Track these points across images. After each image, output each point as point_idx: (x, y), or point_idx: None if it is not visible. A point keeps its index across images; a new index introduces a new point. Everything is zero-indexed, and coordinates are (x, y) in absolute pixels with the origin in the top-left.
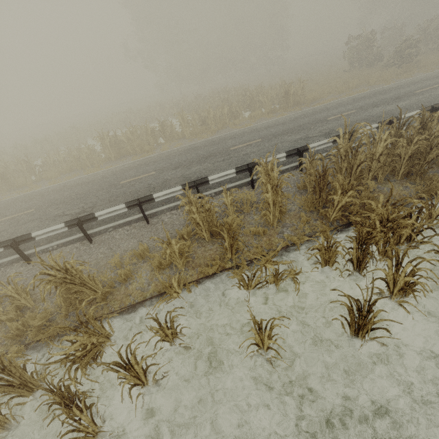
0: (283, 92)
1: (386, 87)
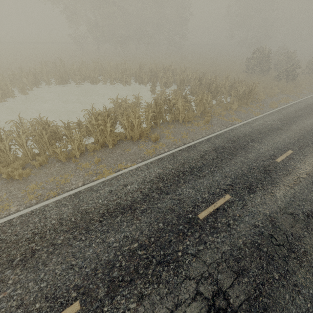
0: (248, 91)
1: (306, 101)
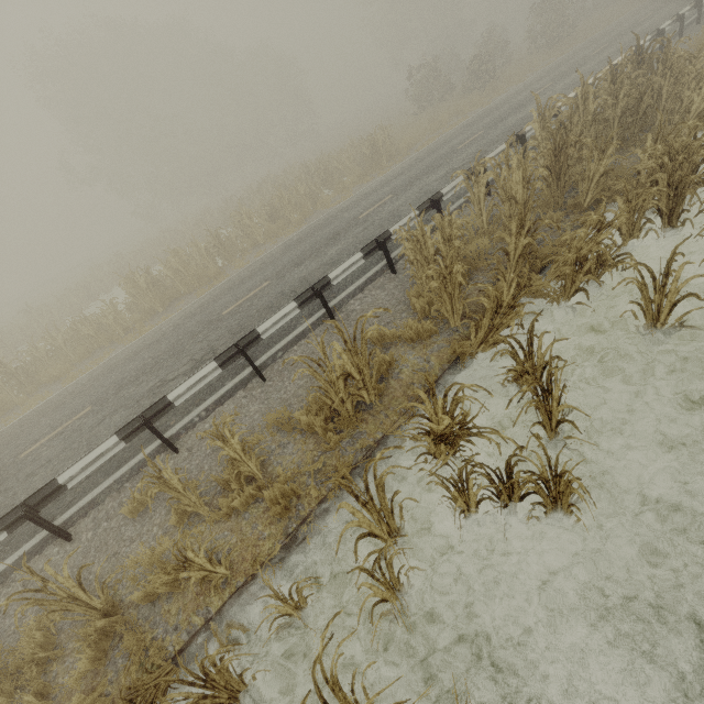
0: (369, 147)
1: (490, 106)
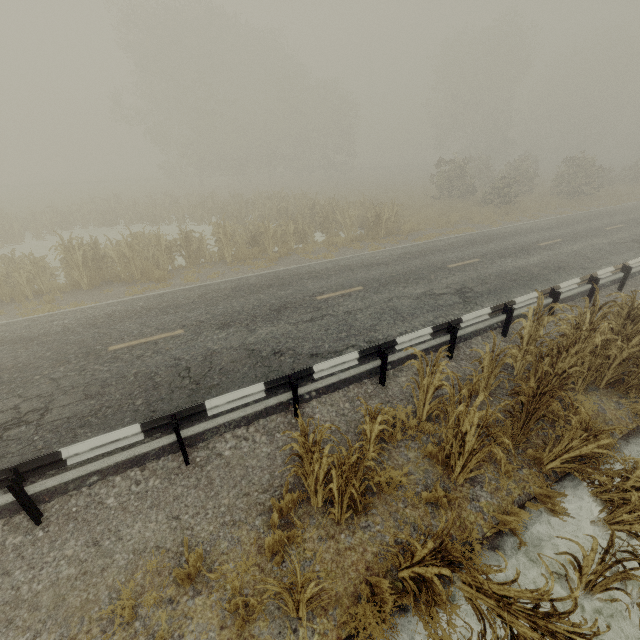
0: (373, 216)
1: (497, 230)
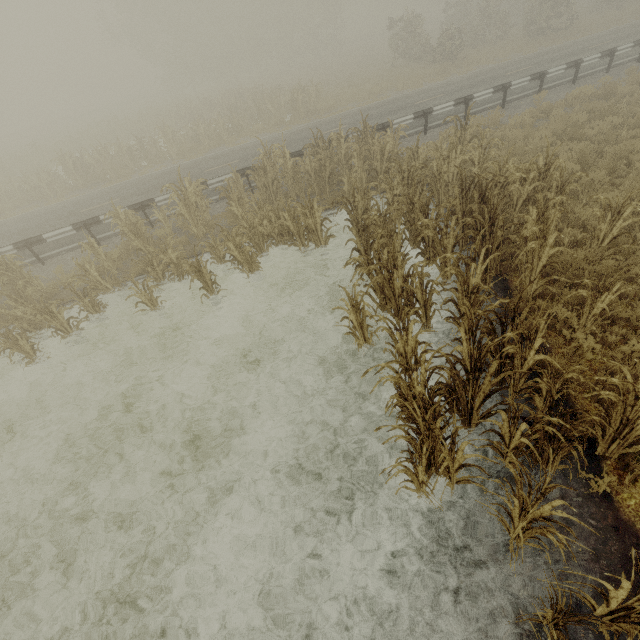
0: (290, 100)
1: (404, 94)
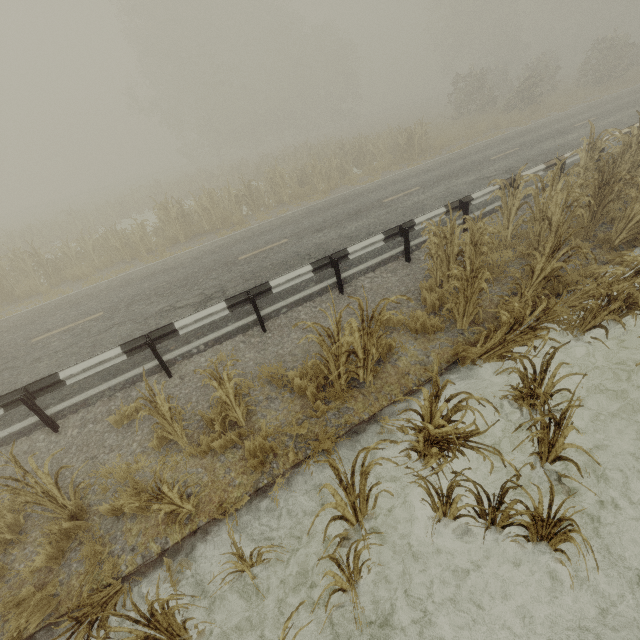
0: (406, 138)
1: (528, 127)
